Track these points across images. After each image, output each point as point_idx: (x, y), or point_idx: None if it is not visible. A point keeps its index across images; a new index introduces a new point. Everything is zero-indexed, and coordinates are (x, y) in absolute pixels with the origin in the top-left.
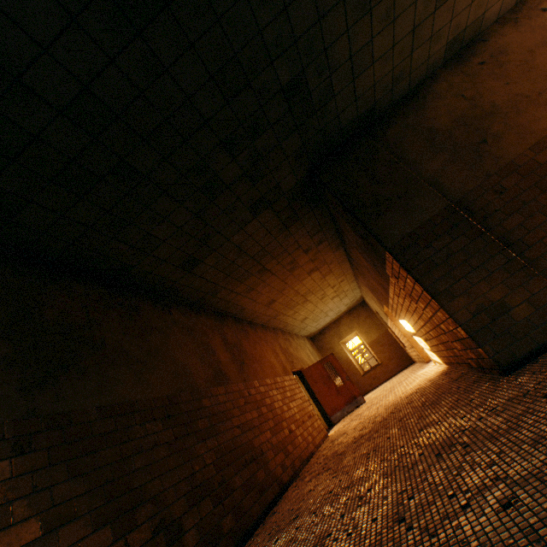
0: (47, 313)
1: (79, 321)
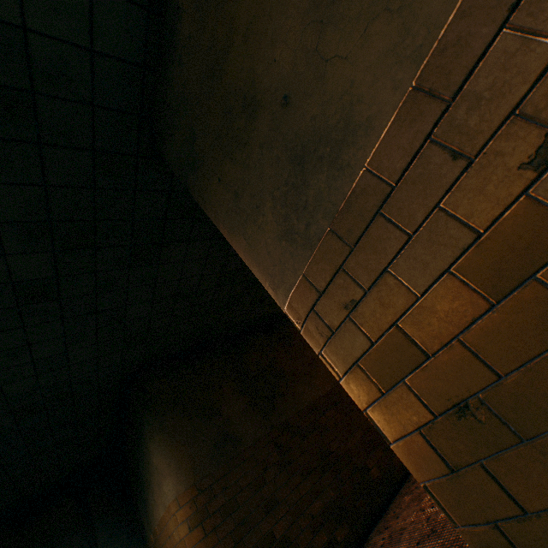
0: (251, 368)
1: (266, 364)
